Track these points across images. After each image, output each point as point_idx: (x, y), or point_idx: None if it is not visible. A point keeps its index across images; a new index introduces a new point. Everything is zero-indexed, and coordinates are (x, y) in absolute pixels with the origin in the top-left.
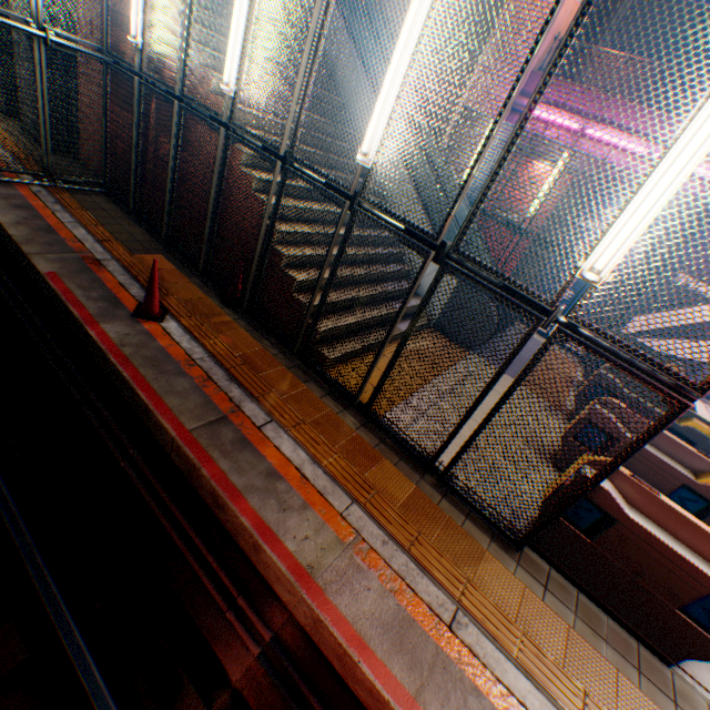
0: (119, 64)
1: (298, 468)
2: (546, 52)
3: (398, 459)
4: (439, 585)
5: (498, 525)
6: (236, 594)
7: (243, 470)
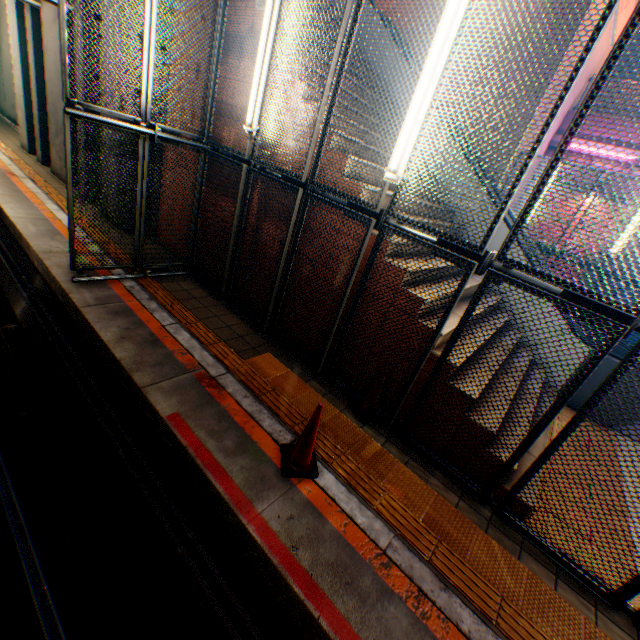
0: (216, 151)
1: None
2: (579, 92)
3: None
4: None
5: None
6: None
7: None
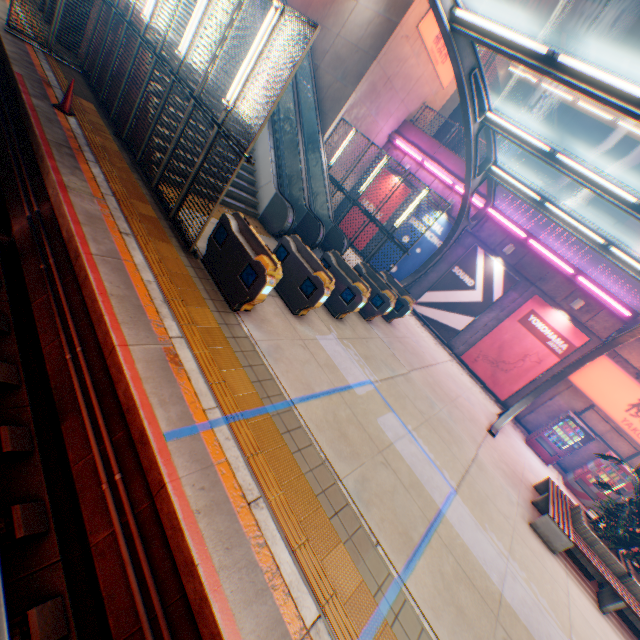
0: (112, 5)
1: (95, 177)
2: (417, 112)
3: (159, 211)
4: (132, 229)
5: (187, 241)
6: (33, 197)
7: (64, 159)
